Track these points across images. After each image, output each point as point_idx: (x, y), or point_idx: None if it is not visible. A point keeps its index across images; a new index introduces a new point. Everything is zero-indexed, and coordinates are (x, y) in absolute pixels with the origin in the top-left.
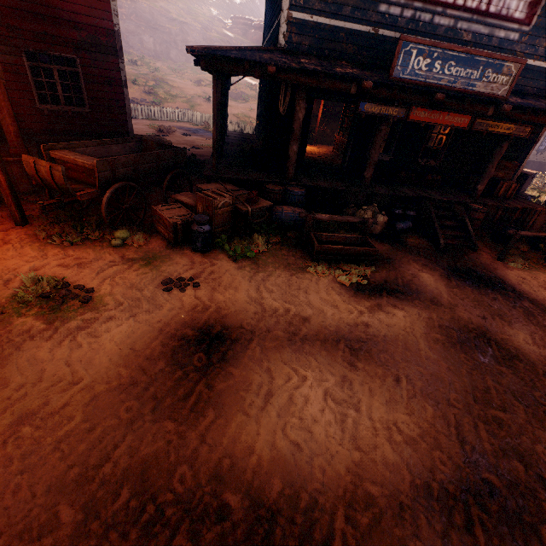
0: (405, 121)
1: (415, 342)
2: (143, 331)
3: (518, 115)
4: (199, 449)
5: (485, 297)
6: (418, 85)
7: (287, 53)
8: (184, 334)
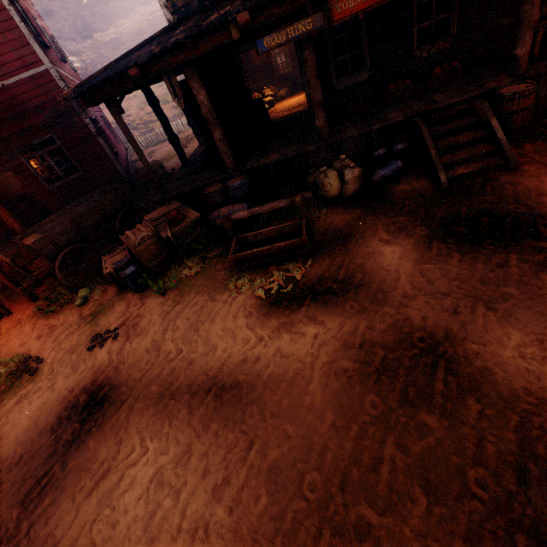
0: (368, 11)
1: (308, 380)
2: (52, 401)
3: None
4: (21, 541)
5: (483, 265)
6: None
7: (171, 29)
8: (77, 401)
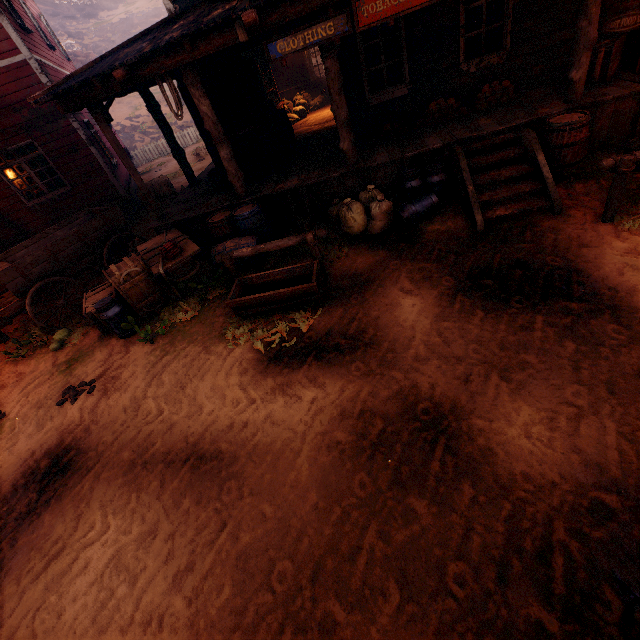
0: (408, 14)
1: (296, 453)
2: (9, 465)
3: None
4: None
5: (506, 327)
6: None
7: (171, 21)
8: (38, 466)
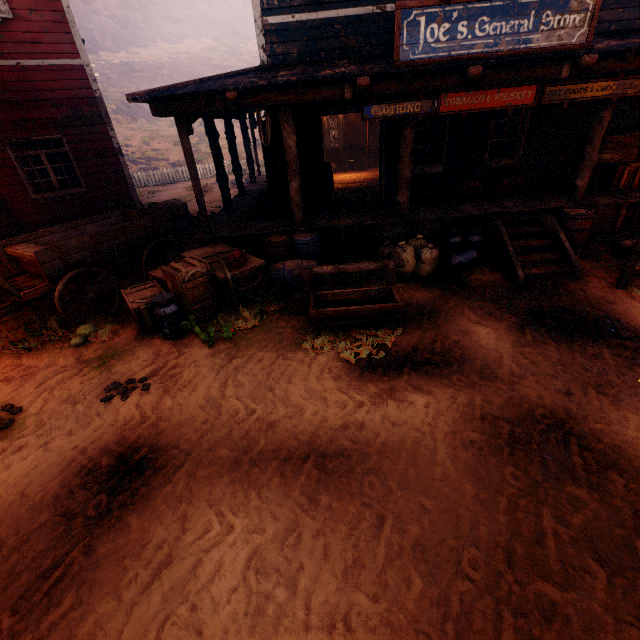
0: (454, 115)
1: (432, 450)
2: (49, 464)
3: (614, 65)
4: None
5: (580, 355)
6: (440, 63)
7: (267, 70)
8: (97, 465)
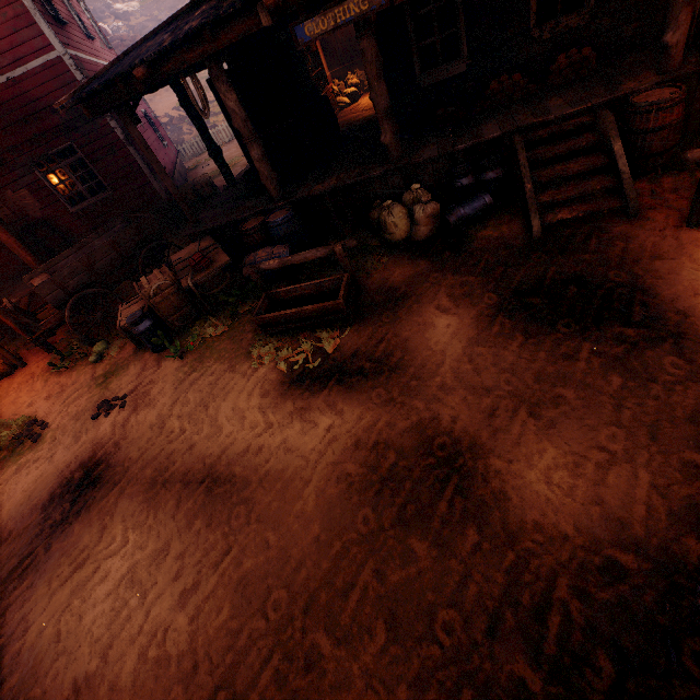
0: None
1: (305, 482)
2: (48, 475)
3: None
4: None
5: (546, 355)
6: None
7: (196, 5)
8: (72, 478)
